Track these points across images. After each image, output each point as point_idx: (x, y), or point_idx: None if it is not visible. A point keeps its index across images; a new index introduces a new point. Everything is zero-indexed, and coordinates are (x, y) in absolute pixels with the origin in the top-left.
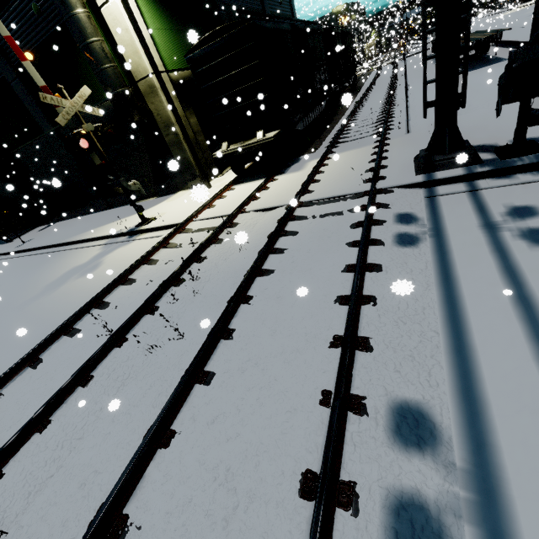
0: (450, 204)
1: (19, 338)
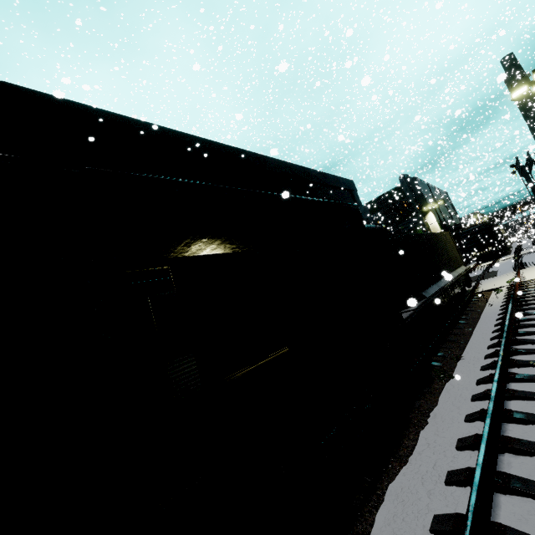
0: None
1: None
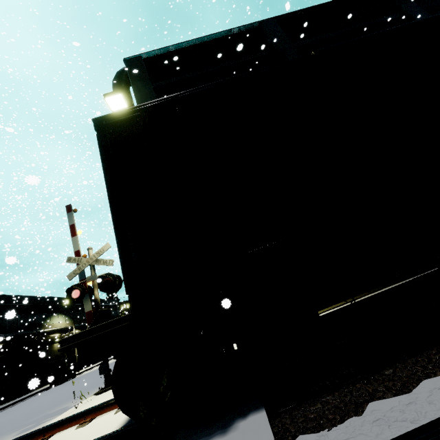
0: None
1: None
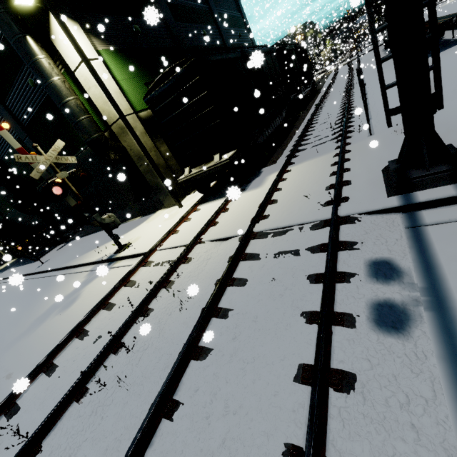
0: (446, 241)
1: None
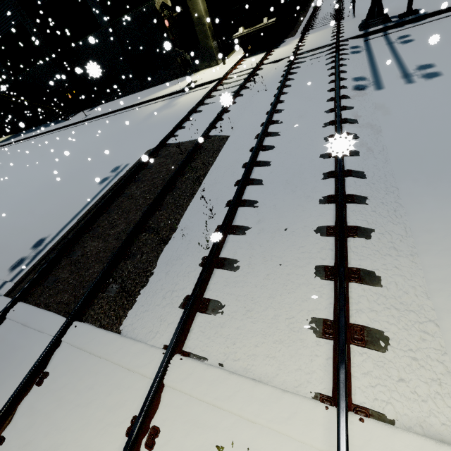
0: (374, 41)
1: (160, 126)
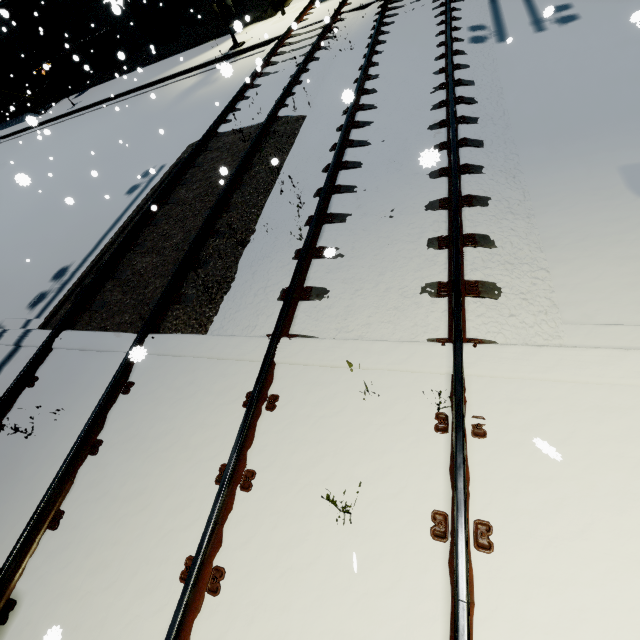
0: None
1: (201, 110)
